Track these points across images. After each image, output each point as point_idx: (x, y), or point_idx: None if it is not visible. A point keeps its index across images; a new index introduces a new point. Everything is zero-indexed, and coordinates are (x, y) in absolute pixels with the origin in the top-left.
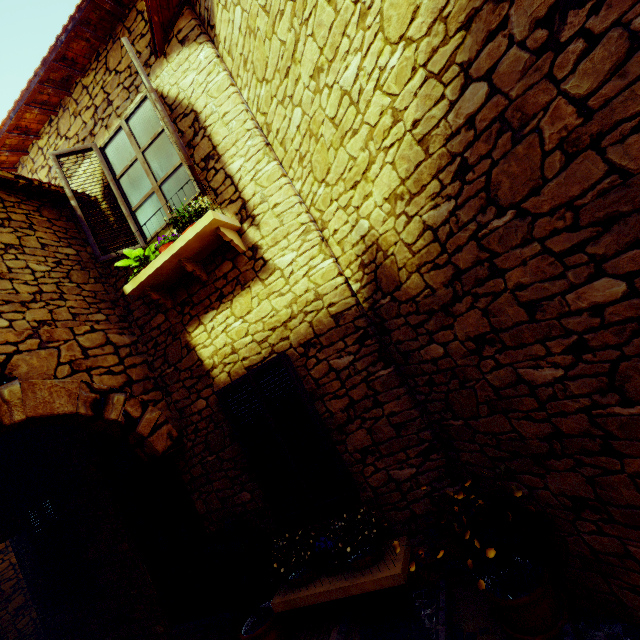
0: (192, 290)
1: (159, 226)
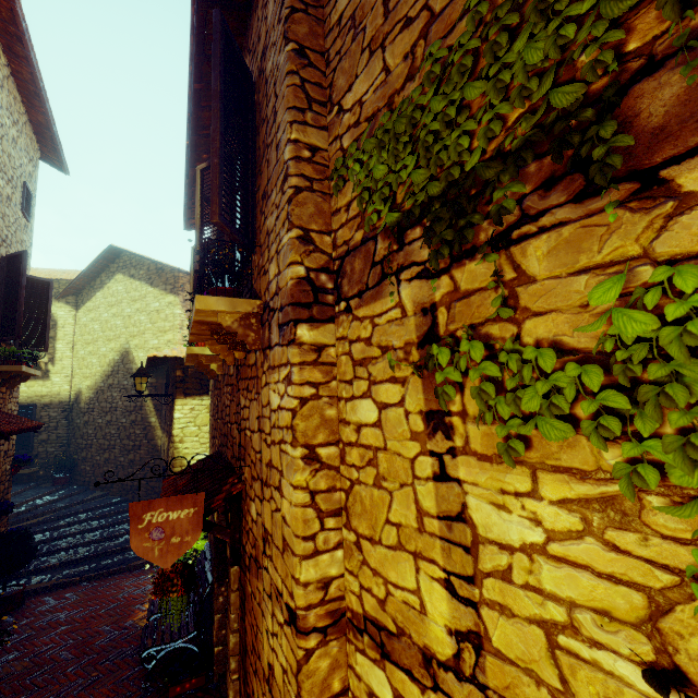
0: None
1: None
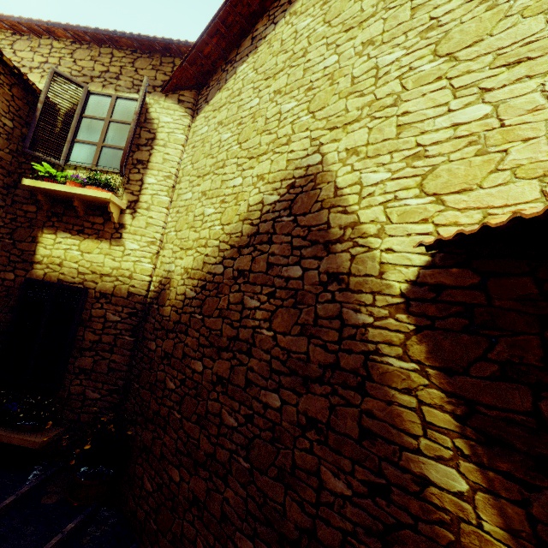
0: (68, 212)
1: (82, 163)
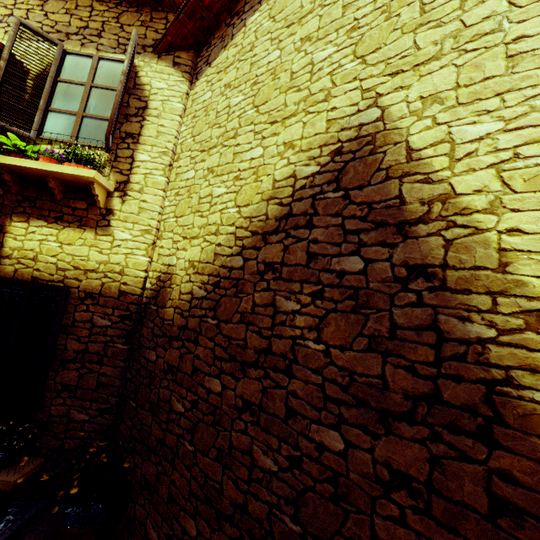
0: (42, 196)
1: (59, 137)
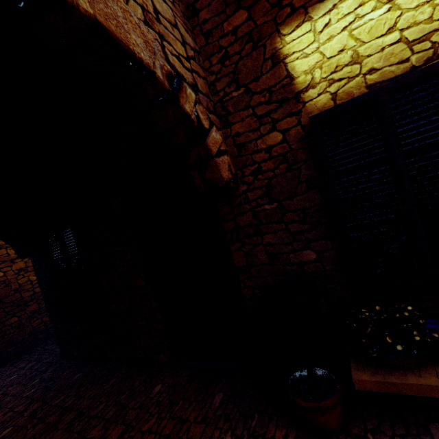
0: None
1: None
